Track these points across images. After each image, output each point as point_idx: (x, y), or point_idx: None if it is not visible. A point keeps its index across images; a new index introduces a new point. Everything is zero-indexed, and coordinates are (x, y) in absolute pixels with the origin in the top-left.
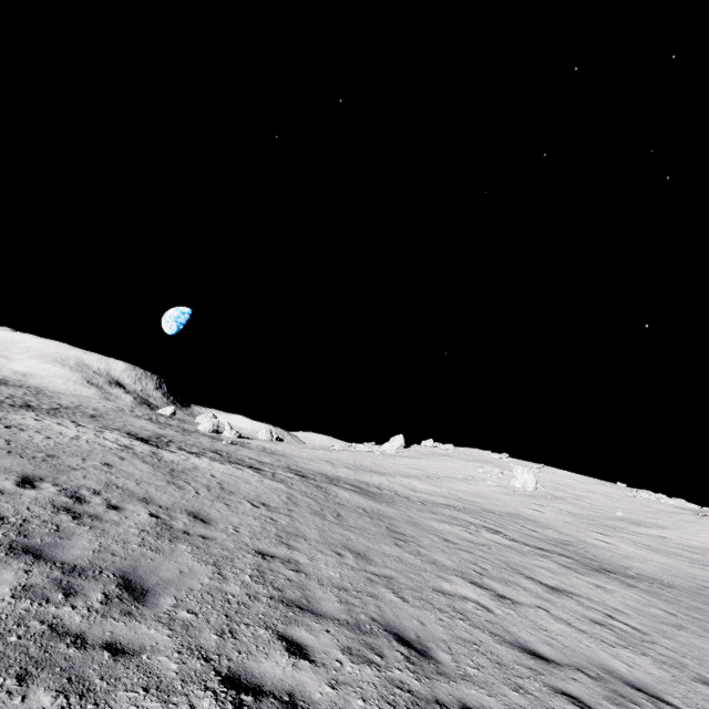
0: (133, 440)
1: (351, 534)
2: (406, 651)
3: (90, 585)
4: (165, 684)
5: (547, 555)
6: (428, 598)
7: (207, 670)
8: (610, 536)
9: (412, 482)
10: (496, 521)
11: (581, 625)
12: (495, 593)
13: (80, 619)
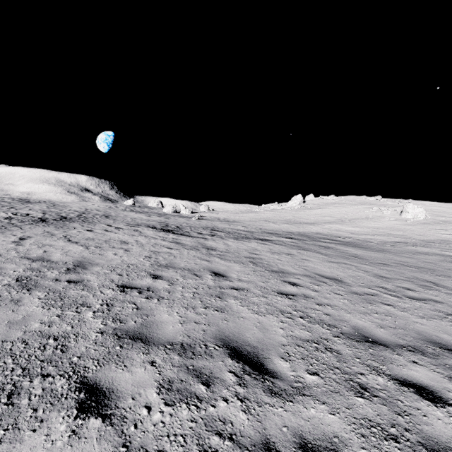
0: (165, 233)
1: None
2: None
3: None
4: None
5: None
6: None
7: None
8: None
9: (338, 227)
10: None
11: None
12: None
13: None
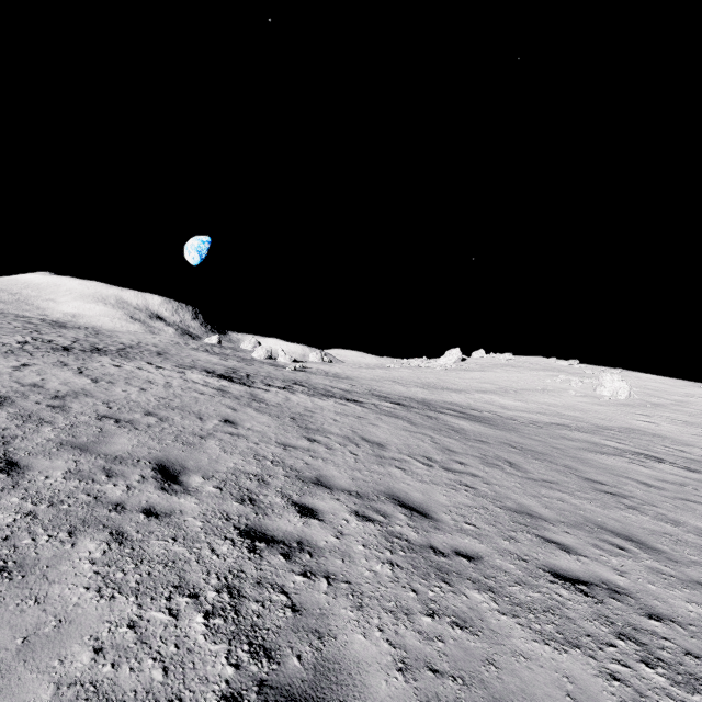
0: (218, 379)
1: (566, 496)
2: None
3: None
4: None
5: None
6: None
7: None
8: None
9: (493, 398)
10: (631, 441)
11: None
12: None
13: None
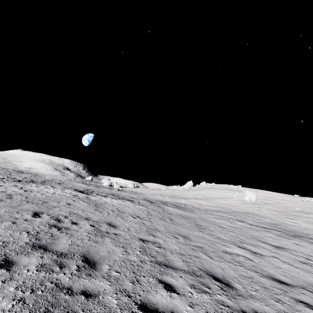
0: (77, 192)
1: (179, 227)
2: (219, 285)
3: (70, 262)
4: (113, 311)
5: (269, 231)
6: (221, 256)
7: (131, 302)
8: (295, 220)
9: (199, 201)
10: (241, 216)
11: (296, 264)
12: (251, 251)
13: (68, 280)
